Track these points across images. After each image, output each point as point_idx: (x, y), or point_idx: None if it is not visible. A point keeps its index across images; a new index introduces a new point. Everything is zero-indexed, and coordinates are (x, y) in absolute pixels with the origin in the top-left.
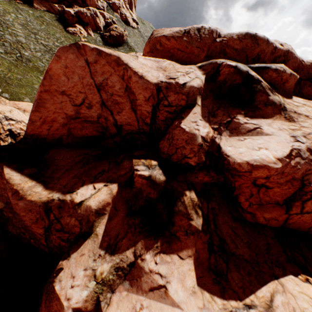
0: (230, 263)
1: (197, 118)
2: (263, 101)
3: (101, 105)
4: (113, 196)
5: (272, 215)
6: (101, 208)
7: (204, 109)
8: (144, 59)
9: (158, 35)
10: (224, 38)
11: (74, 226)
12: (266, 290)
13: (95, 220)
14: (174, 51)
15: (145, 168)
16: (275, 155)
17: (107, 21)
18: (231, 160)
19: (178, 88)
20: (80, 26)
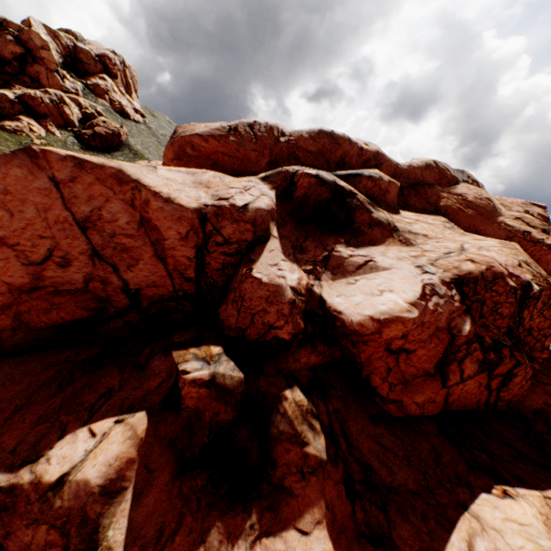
0: (390, 508)
1: (277, 258)
2: (365, 221)
3: (90, 256)
4: (139, 441)
5: (426, 395)
6: (115, 478)
7: (284, 242)
8: (169, 171)
9: (186, 133)
10: (290, 137)
11: (47, 548)
12: (459, 539)
13: (102, 513)
14: (217, 157)
15: (200, 364)
16: (406, 299)
17: (87, 111)
18: (347, 318)
19: (236, 214)
20: (30, 118)
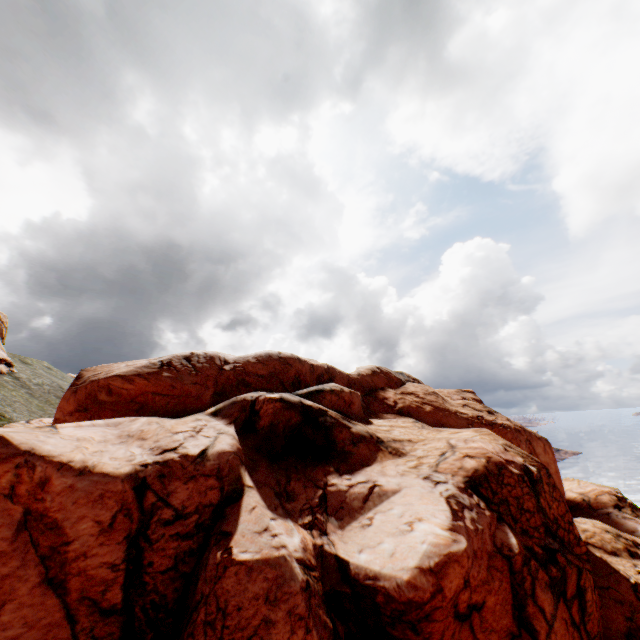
0: None
1: (264, 517)
2: (347, 438)
3: None
4: None
5: None
6: None
7: (264, 491)
8: (78, 428)
9: (99, 376)
10: (236, 364)
11: None
12: None
13: None
14: (146, 397)
15: None
16: (441, 524)
17: None
18: (390, 583)
19: (191, 467)
20: None
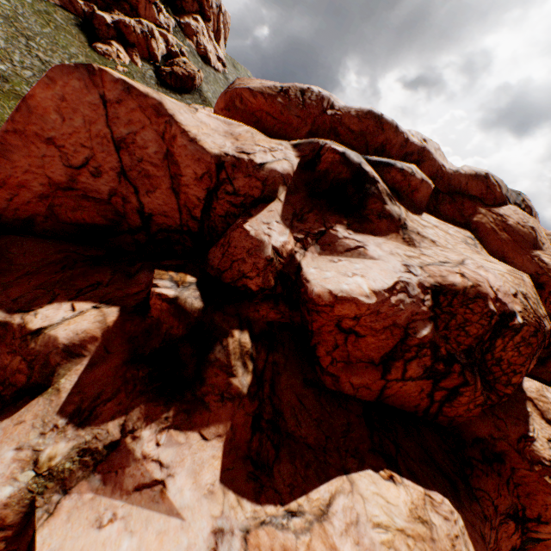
0: (283, 449)
1: (272, 218)
2: (376, 211)
3: (119, 174)
4: (106, 327)
5: (362, 380)
6: (77, 345)
7: (287, 208)
8: (207, 116)
9: (240, 86)
10: (337, 112)
11: (17, 373)
12: (326, 490)
13: (60, 363)
14: (261, 115)
15: (171, 284)
16: (372, 286)
17: (172, 49)
18: (310, 287)
19: (251, 169)
20: (120, 45)
